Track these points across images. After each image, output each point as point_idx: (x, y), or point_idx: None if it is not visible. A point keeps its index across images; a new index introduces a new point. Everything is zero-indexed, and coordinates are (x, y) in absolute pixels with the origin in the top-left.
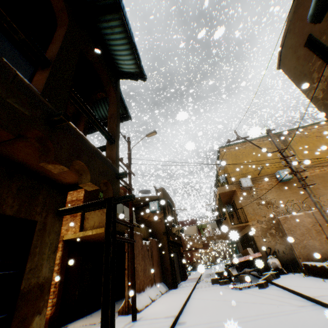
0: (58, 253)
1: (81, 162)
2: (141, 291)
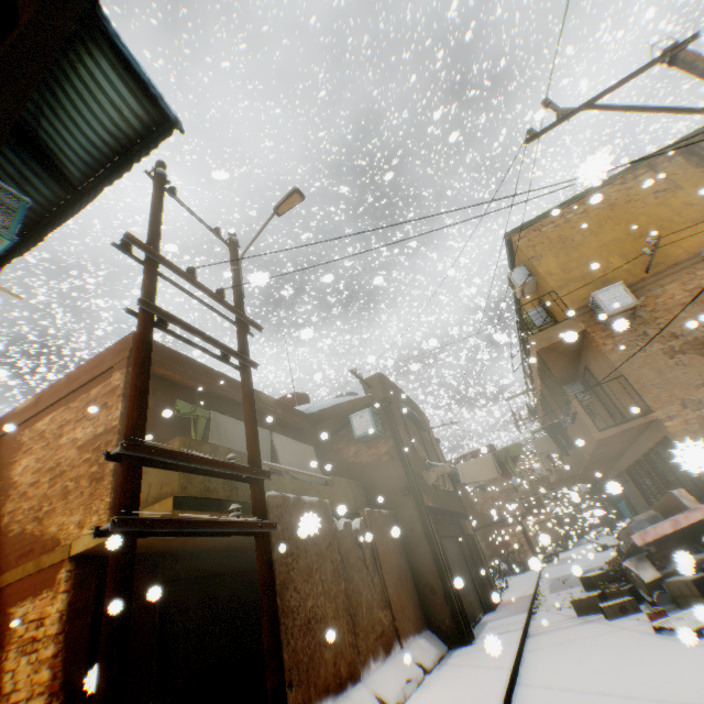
0: (56, 602)
1: None
2: (345, 686)
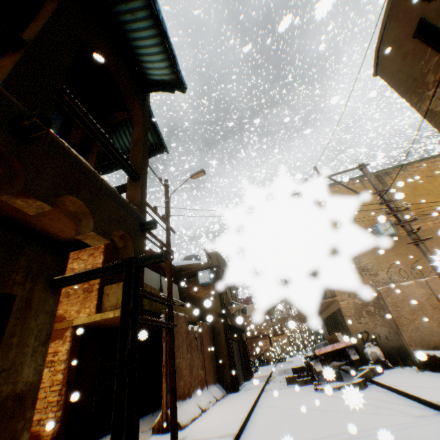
0: (65, 346)
1: (77, 200)
2: (186, 398)
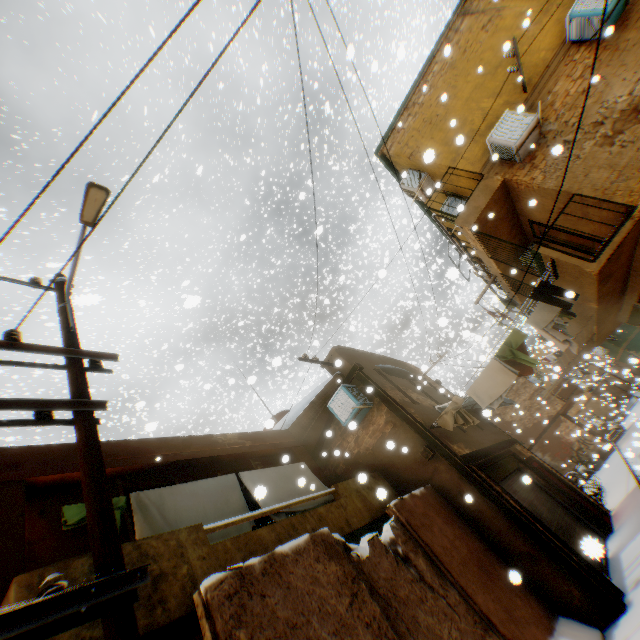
0: None
1: None
2: None
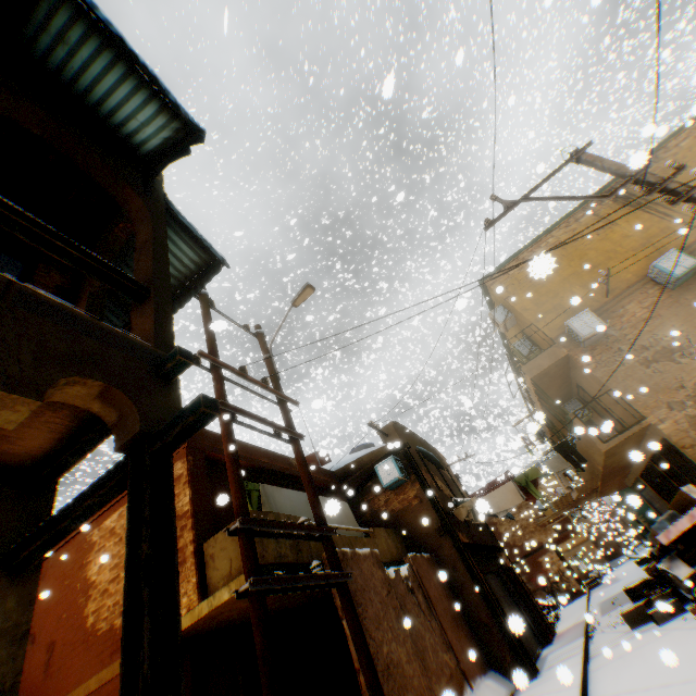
0: None
1: None
2: None
